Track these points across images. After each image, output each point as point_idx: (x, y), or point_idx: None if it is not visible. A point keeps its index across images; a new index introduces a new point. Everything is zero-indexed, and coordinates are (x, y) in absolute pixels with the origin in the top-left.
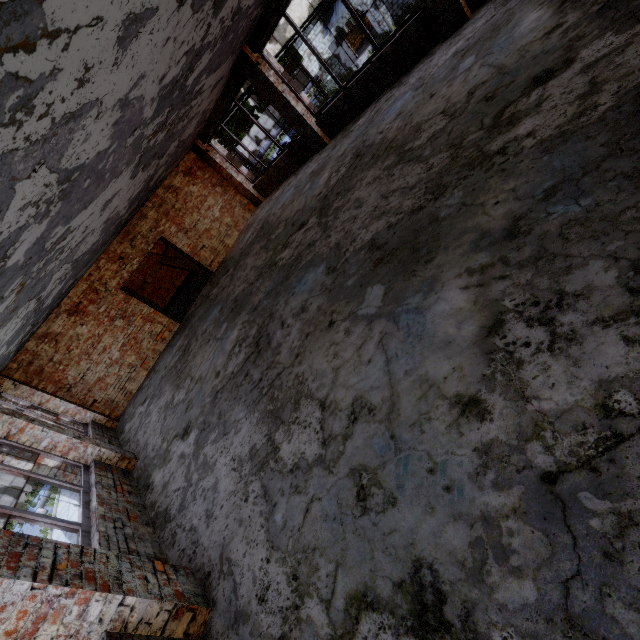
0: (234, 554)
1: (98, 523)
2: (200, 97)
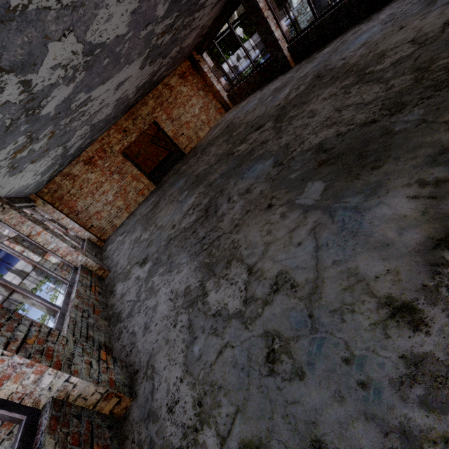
0: (157, 364)
1: (71, 310)
2: (202, 11)
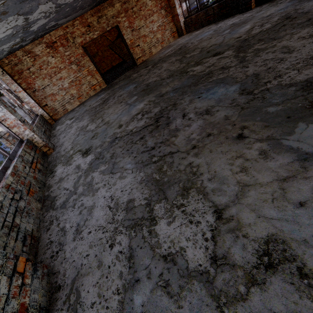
0: (84, 293)
1: None
2: None
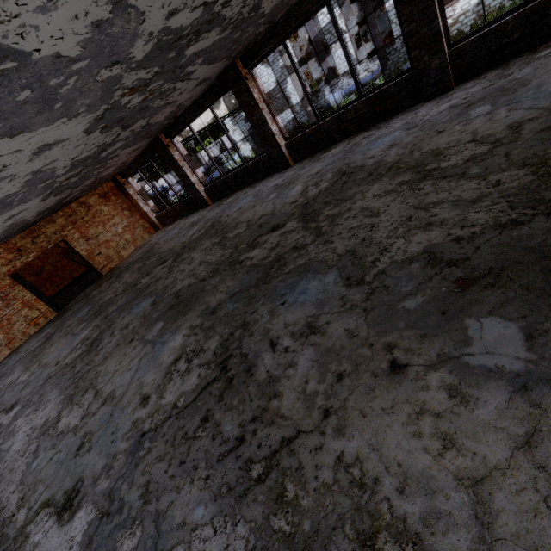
0: None
1: None
2: (117, 158)
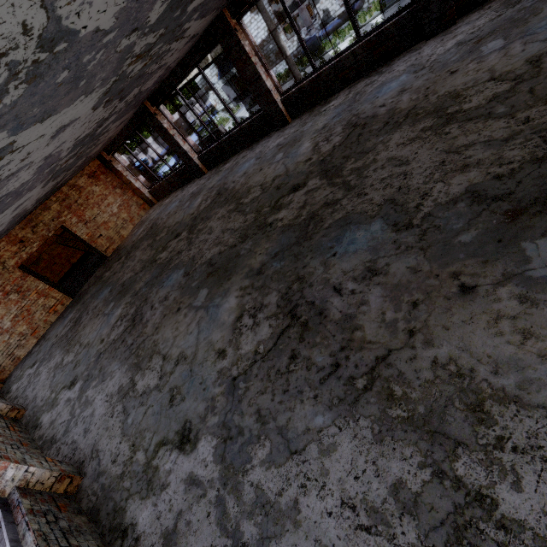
0: (101, 446)
1: None
2: (107, 133)
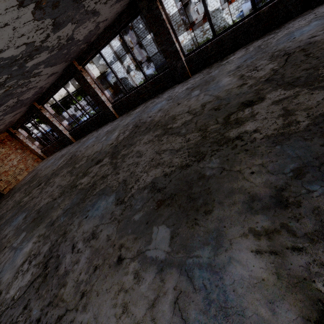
0: None
1: None
2: (3, 120)
